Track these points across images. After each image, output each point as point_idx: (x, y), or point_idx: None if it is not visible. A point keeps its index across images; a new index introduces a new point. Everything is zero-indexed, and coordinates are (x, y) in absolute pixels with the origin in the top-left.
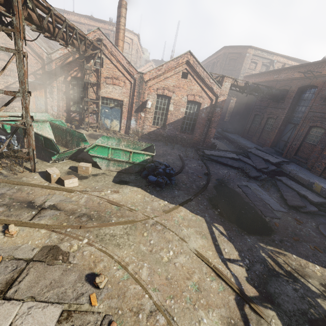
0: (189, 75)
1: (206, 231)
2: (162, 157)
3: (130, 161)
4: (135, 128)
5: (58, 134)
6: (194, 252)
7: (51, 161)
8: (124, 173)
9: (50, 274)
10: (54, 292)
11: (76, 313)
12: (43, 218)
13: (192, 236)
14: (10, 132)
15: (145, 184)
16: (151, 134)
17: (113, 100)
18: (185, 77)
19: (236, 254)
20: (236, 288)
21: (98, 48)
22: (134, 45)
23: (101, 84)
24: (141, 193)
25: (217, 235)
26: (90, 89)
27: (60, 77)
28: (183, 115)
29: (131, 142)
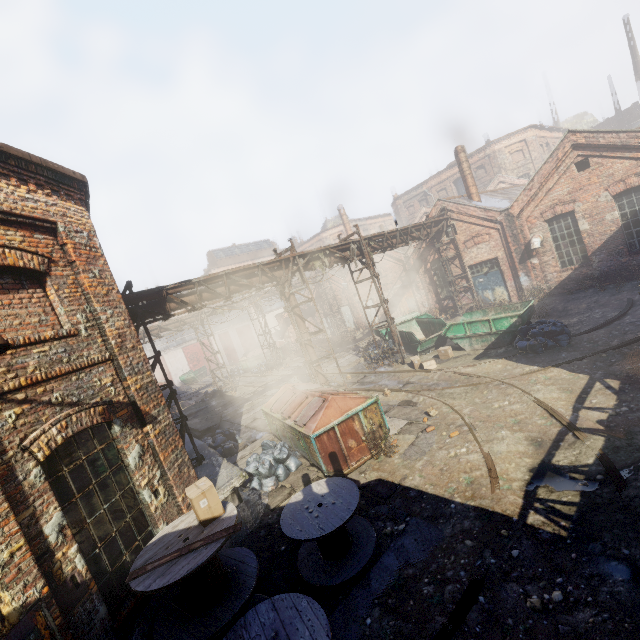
0: (590, 159)
1: (578, 387)
2: (579, 315)
3: (492, 332)
4: (530, 286)
5: (424, 328)
6: (533, 400)
7: (418, 354)
8: (492, 349)
9: (405, 410)
10: (405, 416)
11: (414, 423)
12: (405, 388)
13: (546, 390)
14: (388, 339)
15: (514, 353)
16: (565, 284)
17: (484, 263)
18: (586, 166)
19: (610, 404)
20: (565, 422)
21: (442, 219)
22: (530, 144)
23: (461, 253)
24: (502, 363)
25: (595, 389)
26: (453, 265)
27: (420, 269)
28: (619, 224)
29: (500, 308)
